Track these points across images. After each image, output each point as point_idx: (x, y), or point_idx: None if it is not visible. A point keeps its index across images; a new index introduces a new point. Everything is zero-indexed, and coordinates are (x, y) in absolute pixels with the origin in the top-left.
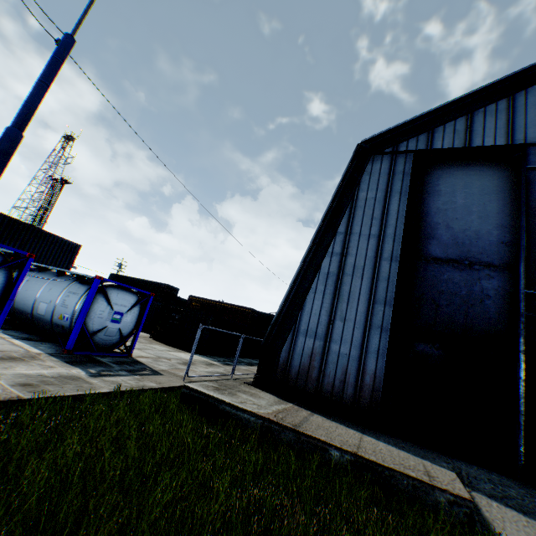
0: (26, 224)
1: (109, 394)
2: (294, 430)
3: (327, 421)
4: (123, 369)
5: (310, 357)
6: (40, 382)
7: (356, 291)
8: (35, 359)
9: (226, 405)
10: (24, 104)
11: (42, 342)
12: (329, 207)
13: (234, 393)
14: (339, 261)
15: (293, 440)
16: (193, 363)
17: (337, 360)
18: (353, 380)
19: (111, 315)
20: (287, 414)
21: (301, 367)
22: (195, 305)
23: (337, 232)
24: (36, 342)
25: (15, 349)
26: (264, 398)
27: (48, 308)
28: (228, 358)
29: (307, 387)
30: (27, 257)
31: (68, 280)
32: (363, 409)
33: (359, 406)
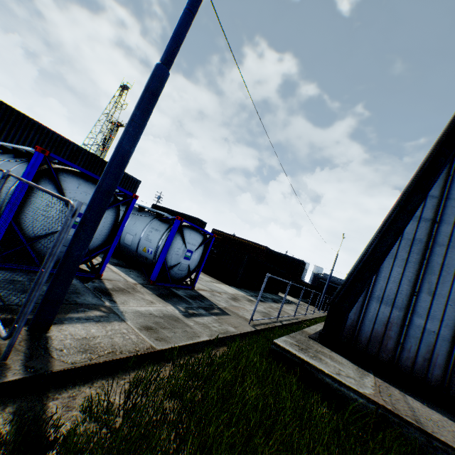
0: (103, 161)
1: (208, 341)
2: (421, 429)
3: (427, 409)
4: (199, 306)
5: (385, 325)
6: (155, 324)
7: (451, 264)
8: (136, 291)
9: (325, 376)
10: (172, 37)
11: (128, 268)
12: (422, 166)
13: (317, 355)
14: (429, 228)
15: (420, 441)
16: (237, 298)
17: (420, 336)
18: (442, 362)
19: (184, 252)
20: (389, 397)
21: (373, 333)
22: (217, 237)
23: (427, 195)
24: (125, 269)
25: (116, 278)
26: (343, 364)
27: (133, 240)
28: (254, 292)
29: (380, 356)
30: (131, 197)
31: (148, 216)
32: (453, 395)
33: (448, 392)
